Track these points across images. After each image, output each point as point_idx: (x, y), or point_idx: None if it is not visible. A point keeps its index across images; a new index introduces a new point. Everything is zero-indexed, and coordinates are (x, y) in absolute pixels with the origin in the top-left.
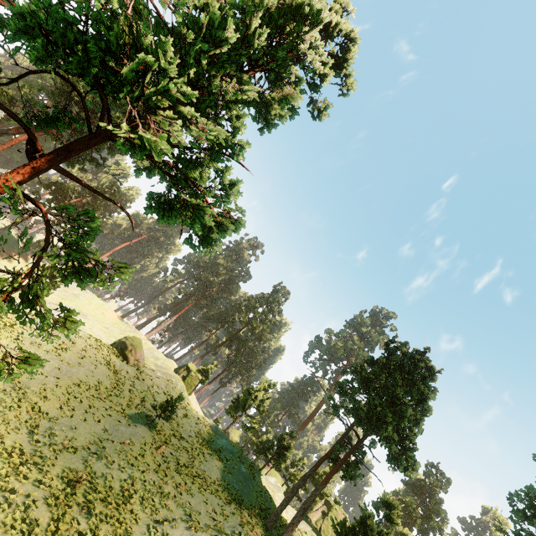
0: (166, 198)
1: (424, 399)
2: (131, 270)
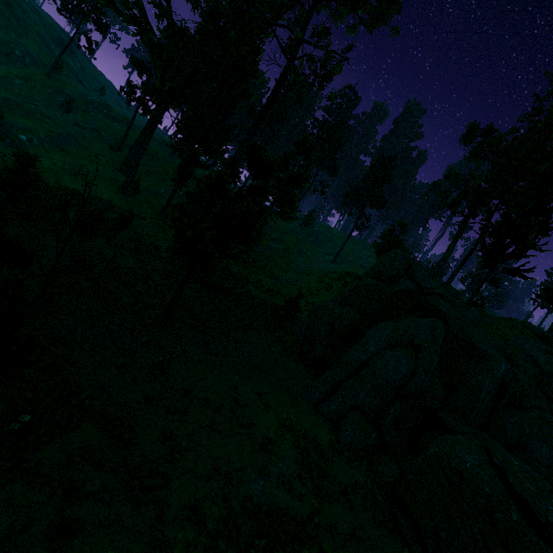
0: None
1: None
2: None
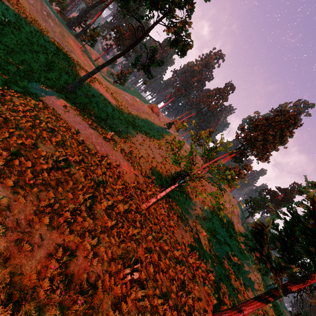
0: (172, 40)
1: (283, 135)
2: (164, 62)
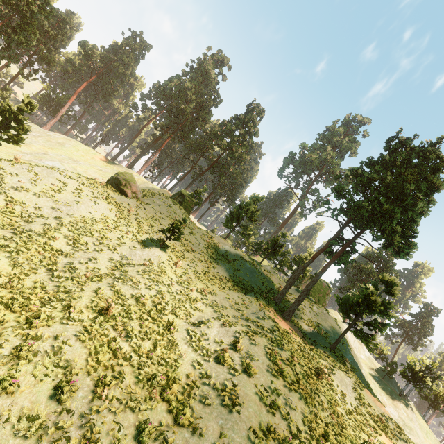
0: None
1: (432, 191)
2: None
